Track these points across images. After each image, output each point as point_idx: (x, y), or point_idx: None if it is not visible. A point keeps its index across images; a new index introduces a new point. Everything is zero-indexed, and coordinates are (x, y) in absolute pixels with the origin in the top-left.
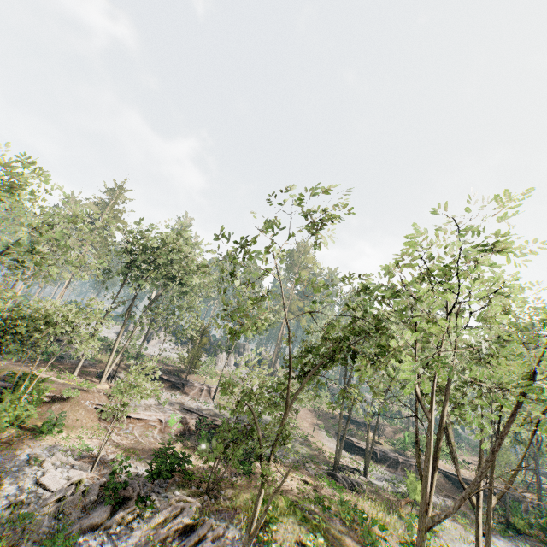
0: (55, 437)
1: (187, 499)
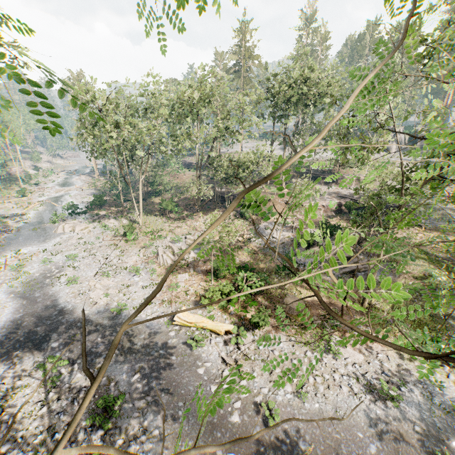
0: (271, 218)
1: None
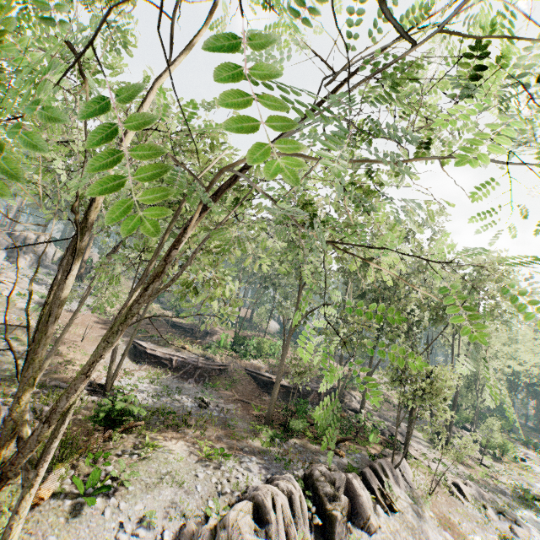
0: None
1: None
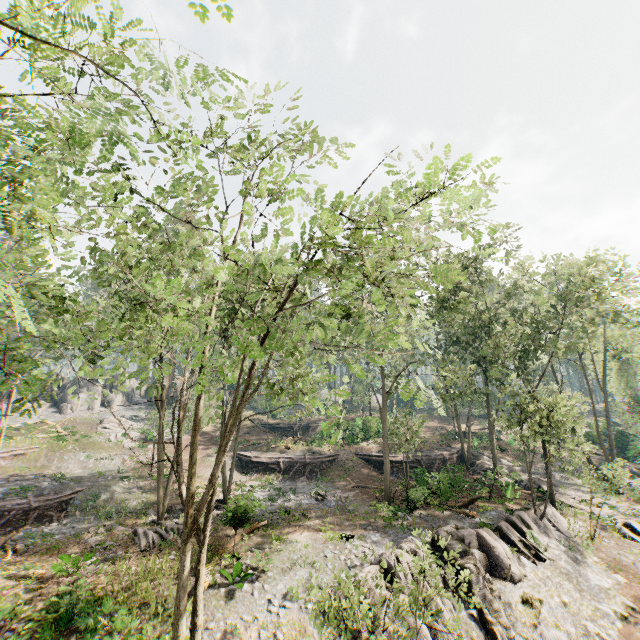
0: None
1: None
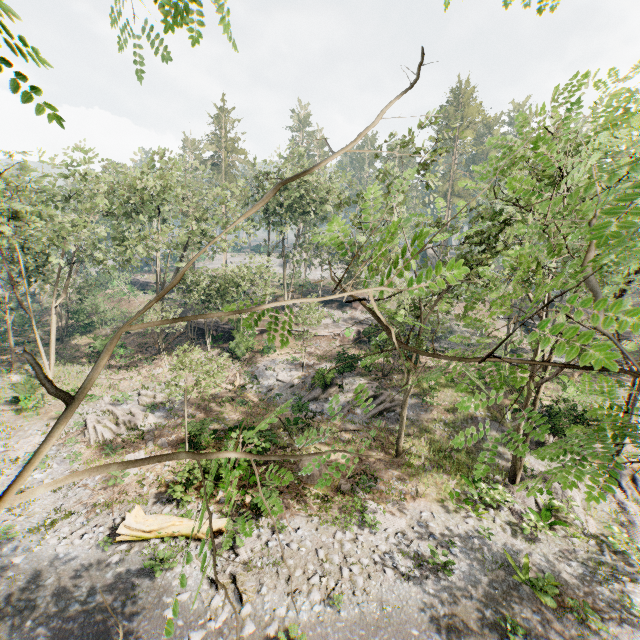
0: (273, 354)
1: (369, 382)
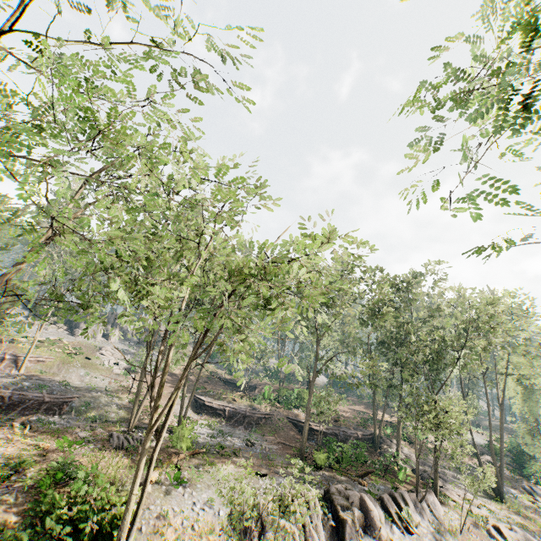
0: None
1: None
